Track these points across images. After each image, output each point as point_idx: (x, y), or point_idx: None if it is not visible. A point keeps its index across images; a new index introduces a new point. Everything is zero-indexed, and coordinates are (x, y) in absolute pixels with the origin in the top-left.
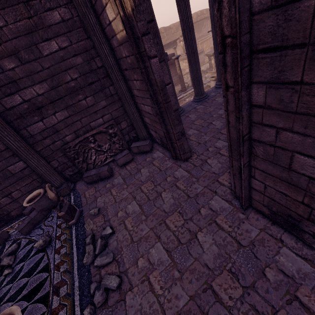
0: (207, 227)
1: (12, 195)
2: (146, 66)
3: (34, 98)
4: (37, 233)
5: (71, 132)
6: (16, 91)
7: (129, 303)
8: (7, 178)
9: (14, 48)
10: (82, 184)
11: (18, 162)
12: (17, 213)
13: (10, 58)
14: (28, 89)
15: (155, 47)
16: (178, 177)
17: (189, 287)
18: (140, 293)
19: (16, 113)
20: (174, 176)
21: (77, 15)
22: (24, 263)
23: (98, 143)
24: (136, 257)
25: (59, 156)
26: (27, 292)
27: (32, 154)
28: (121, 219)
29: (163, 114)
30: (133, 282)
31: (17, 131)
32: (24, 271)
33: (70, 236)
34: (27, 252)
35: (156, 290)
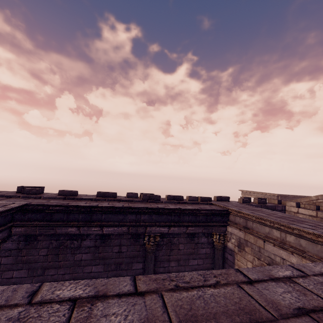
0: None
1: None
2: None
3: None
4: None
5: None
6: None
7: None
8: None
9: (179, 258)
10: None
11: None
12: None
13: (175, 262)
14: None
15: None
16: None
17: None
18: None
19: None
20: None
21: (212, 253)
22: None
23: None
24: None
25: None
26: None
27: None
28: None
29: None
30: None
31: None
32: None
33: None
34: None
35: None
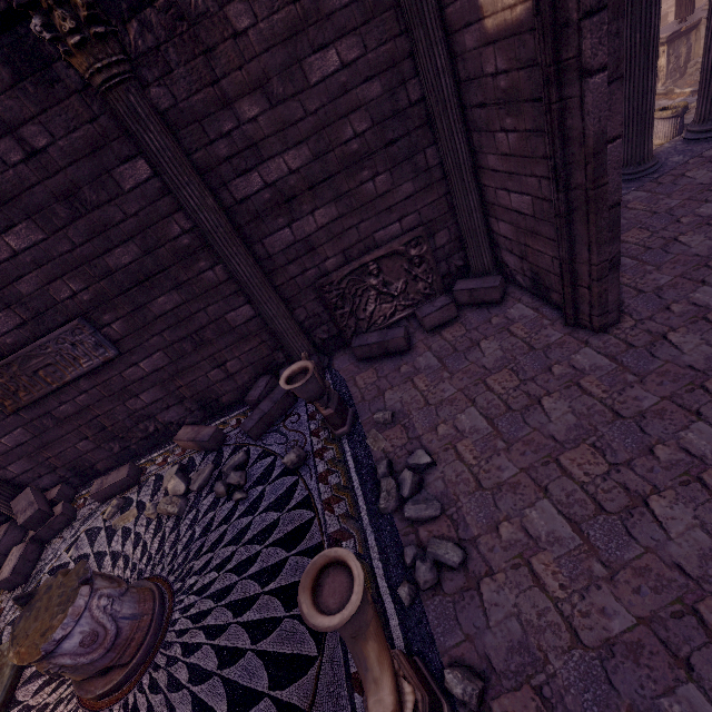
0: (676, 489)
1: (226, 367)
2: (565, 95)
3: (282, 178)
4: (276, 440)
5: (337, 251)
6: (255, 166)
7: (490, 598)
8: (223, 335)
9: (261, 73)
10: (346, 360)
11: (243, 306)
12: (230, 400)
13: (253, 96)
14: (275, 160)
15: (609, 43)
16: (584, 369)
17: (635, 600)
18: (511, 586)
19: (250, 210)
20: (573, 366)
21: None
22: (265, 488)
23: (384, 278)
24: (494, 519)
25: (310, 299)
26: (281, 535)
27: (269, 292)
28: (447, 441)
29: (573, 217)
30: (492, 562)
31: (247, 246)
32: (268, 501)
33: (341, 455)
34: (266, 470)
35: (551, 589)
